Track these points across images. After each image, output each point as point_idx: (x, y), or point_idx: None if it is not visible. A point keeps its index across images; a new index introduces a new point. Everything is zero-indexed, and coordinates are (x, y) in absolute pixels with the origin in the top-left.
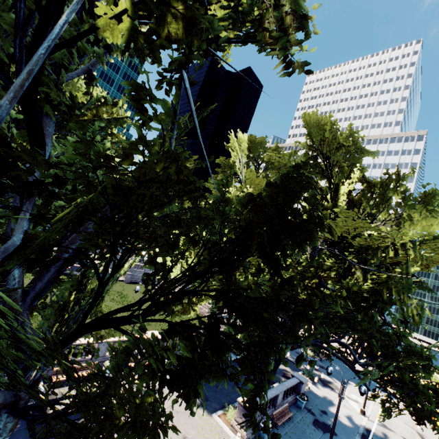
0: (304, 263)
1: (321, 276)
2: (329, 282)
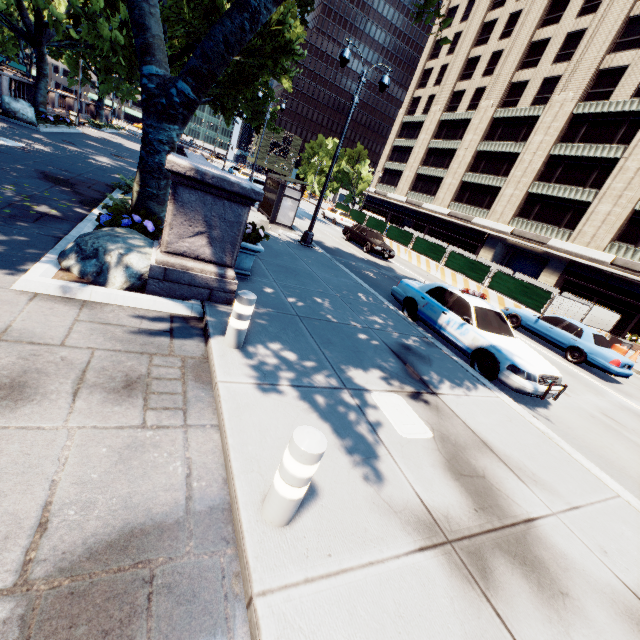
0: None
1: None
2: None
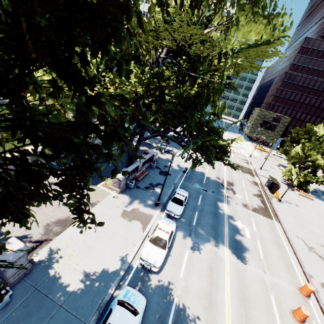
0: (148, 73)
1: (163, 85)
2: (166, 91)
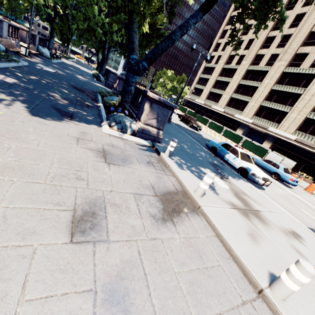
0: None
1: None
2: None
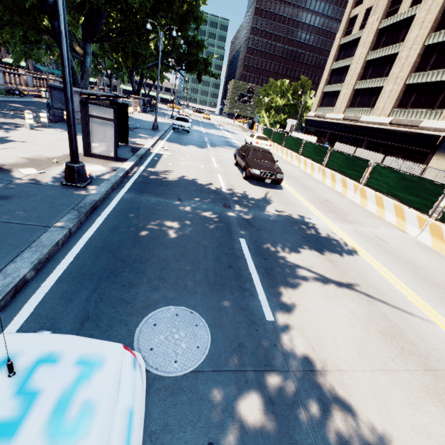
0: None
1: None
2: None
